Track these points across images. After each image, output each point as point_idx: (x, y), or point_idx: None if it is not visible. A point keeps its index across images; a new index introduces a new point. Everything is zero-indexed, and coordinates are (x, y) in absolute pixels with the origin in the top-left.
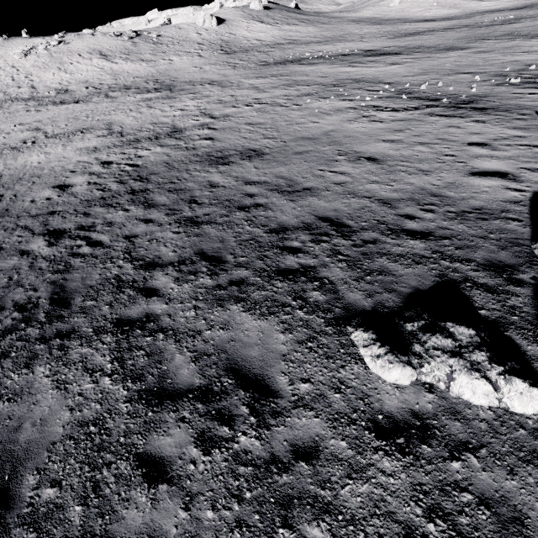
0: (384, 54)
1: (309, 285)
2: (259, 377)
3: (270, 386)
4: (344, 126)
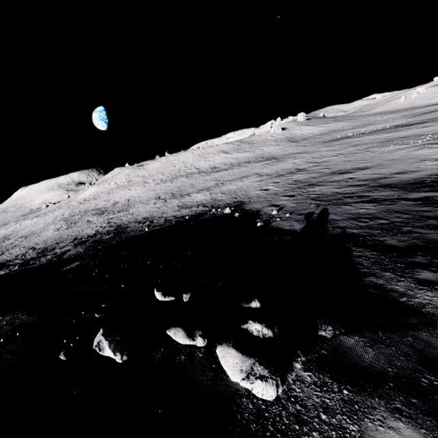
0: (412, 124)
1: None
2: None
3: None
4: (413, 153)
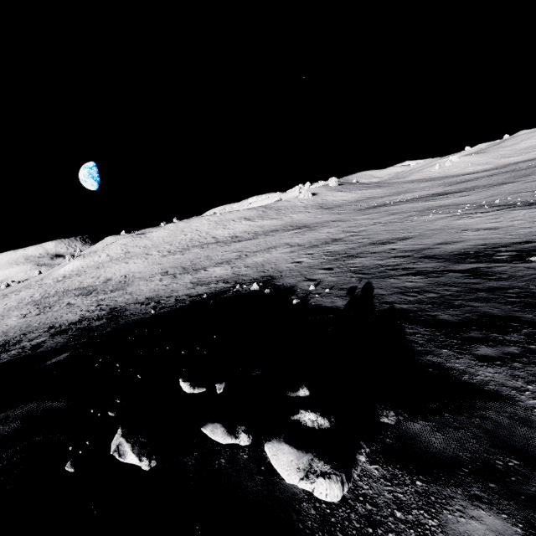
0: (449, 193)
1: (494, 257)
2: (495, 270)
3: (502, 270)
4: (453, 222)
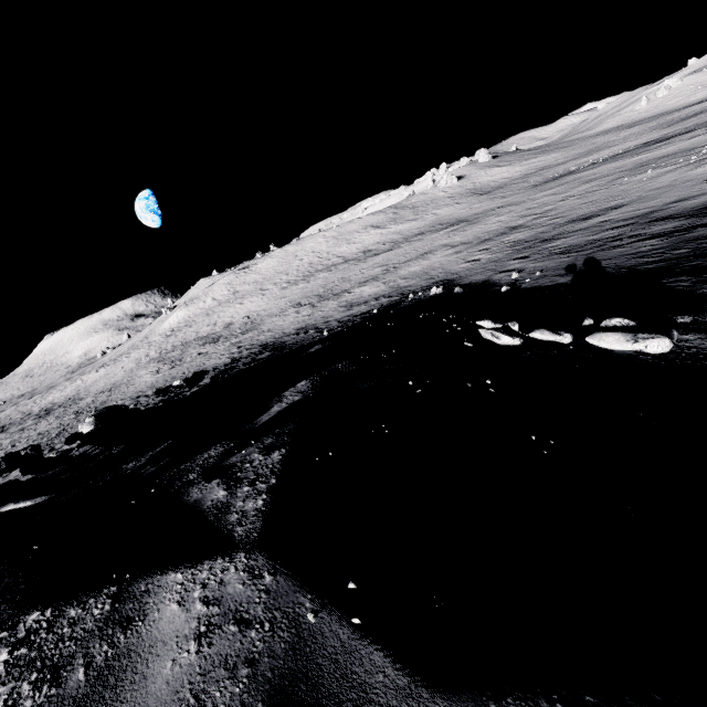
0: (672, 137)
1: None
2: None
3: None
4: (687, 174)
